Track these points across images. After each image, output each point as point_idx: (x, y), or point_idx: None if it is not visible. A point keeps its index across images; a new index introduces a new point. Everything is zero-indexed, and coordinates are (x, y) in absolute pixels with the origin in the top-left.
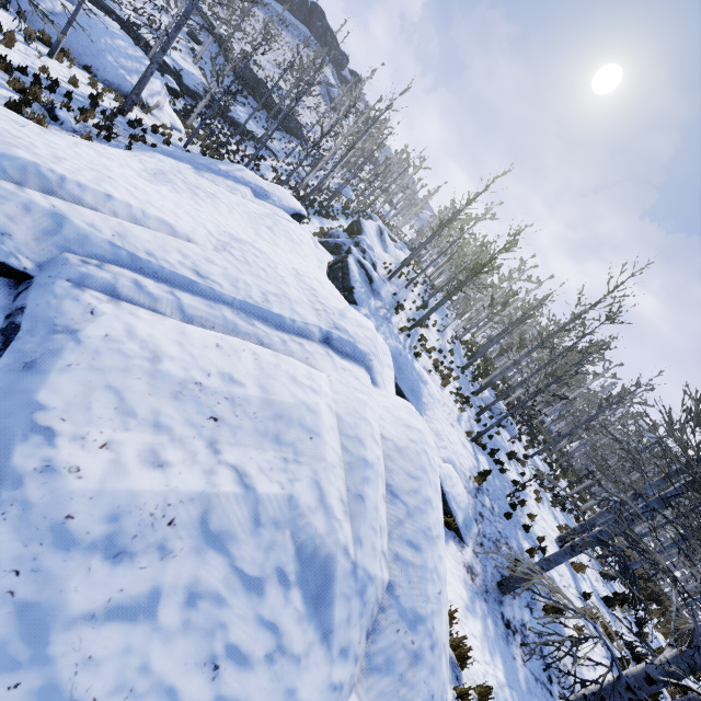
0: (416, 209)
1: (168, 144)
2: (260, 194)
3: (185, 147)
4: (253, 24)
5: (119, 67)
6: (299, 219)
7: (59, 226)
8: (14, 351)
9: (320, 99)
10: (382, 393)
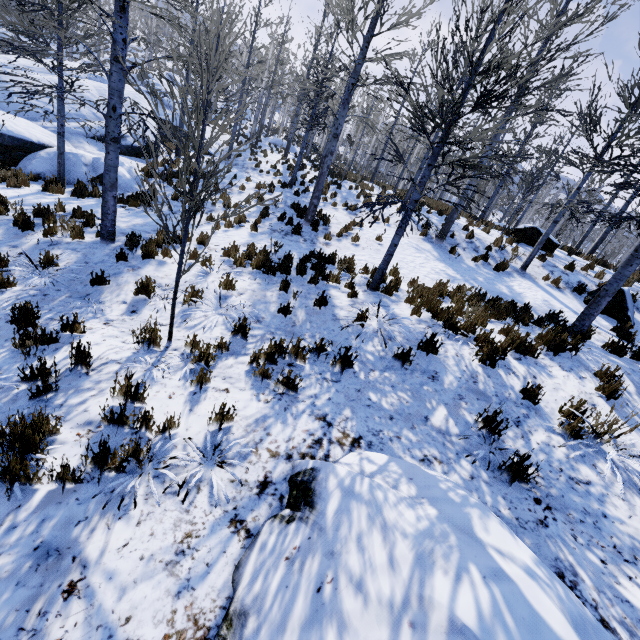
0: None
1: None
2: None
3: None
4: None
5: None
6: None
7: None
8: None
9: None
10: None
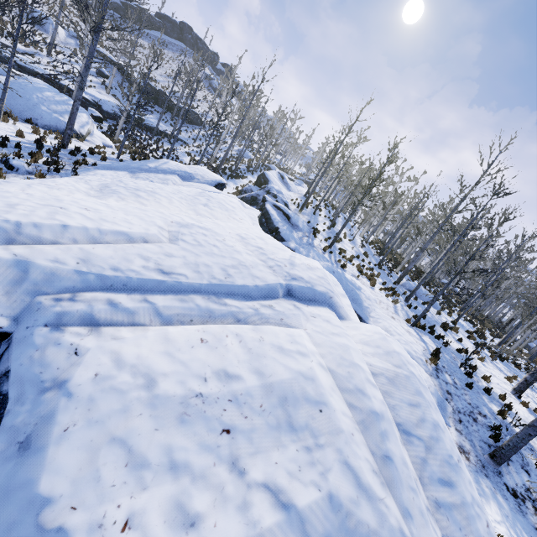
0: (301, 151)
1: (104, 159)
2: (186, 177)
3: (118, 158)
4: (142, 51)
5: (52, 112)
6: (221, 187)
7: (25, 272)
8: (6, 430)
9: (206, 91)
10: (351, 326)
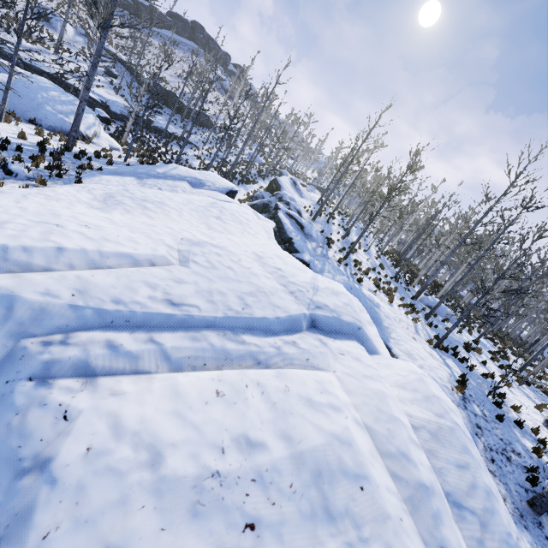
0: (314, 156)
1: (110, 163)
2: (196, 184)
3: (125, 161)
4: (152, 51)
5: (57, 113)
6: (233, 195)
7: (8, 309)
8: None
9: (217, 93)
10: (383, 363)
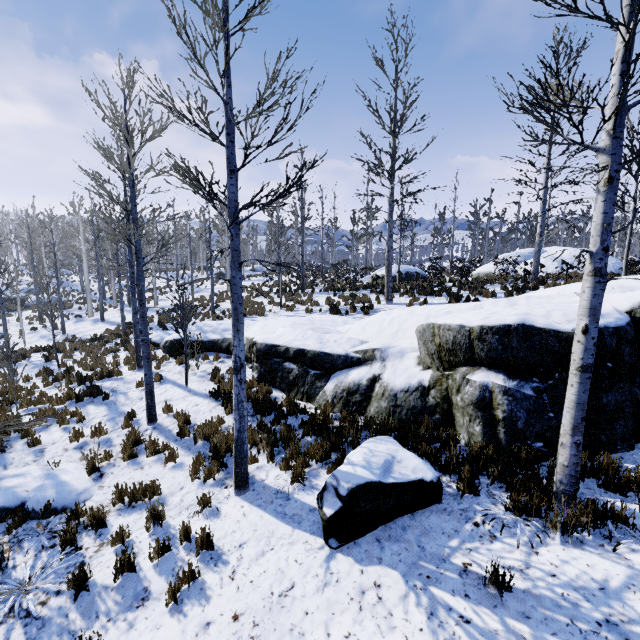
0: None
1: None
2: None
3: None
4: None
5: None
6: None
7: None
8: None
9: None
10: None
